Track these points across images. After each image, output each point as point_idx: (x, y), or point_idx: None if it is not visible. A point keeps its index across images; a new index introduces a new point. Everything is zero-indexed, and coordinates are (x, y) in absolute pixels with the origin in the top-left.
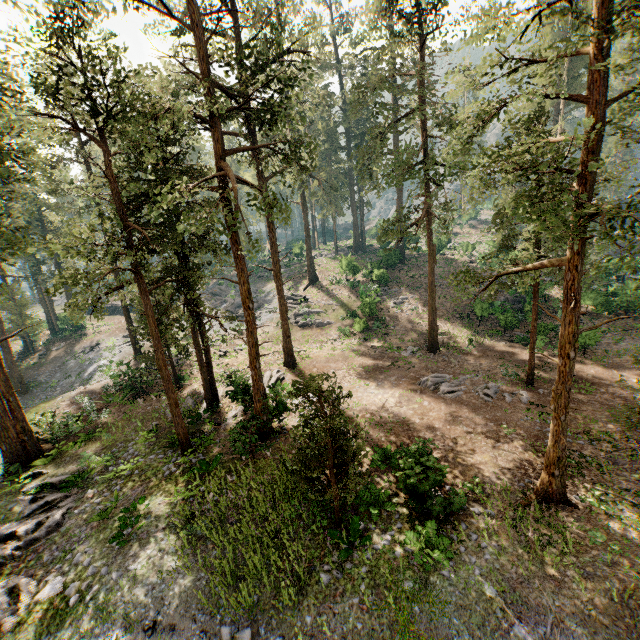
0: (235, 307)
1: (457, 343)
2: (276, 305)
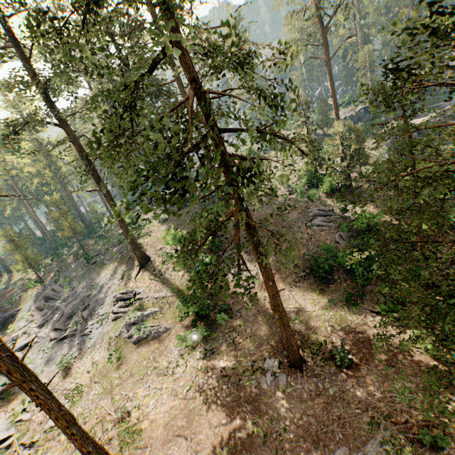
0: (65, 320)
1: (321, 340)
2: (108, 308)
